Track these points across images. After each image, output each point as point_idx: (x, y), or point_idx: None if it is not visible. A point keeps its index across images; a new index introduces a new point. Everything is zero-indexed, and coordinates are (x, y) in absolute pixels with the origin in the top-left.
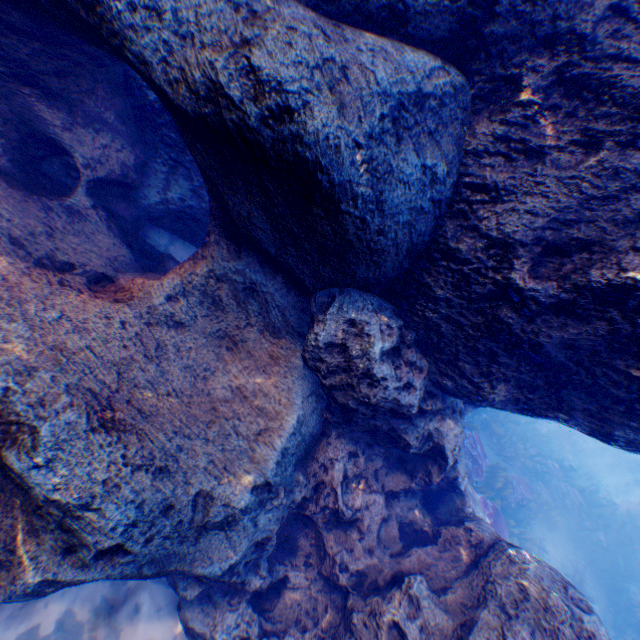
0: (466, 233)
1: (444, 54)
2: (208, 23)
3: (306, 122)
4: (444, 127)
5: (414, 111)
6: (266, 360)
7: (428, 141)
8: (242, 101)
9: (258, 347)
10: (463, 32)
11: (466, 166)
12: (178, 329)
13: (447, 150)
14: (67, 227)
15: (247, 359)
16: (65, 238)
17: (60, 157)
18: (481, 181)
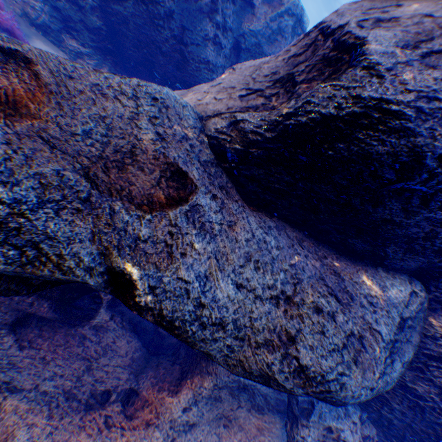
0: (421, 380)
1: (409, 273)
2: (259, 323)
3: (340, 393)
4: (413, 328)
5: (399, 334)
6: (253, 430)
7: (405, 345)
8: (291, 387)
9: (246, 420)
10: (428, 268)
11: (424, 342)
12: (192, 429)
13: (414, 340)
14: (97, 349)
15: (238, 431)
16: (98, 363)
17: (88, 292)
18: (436, 353)
